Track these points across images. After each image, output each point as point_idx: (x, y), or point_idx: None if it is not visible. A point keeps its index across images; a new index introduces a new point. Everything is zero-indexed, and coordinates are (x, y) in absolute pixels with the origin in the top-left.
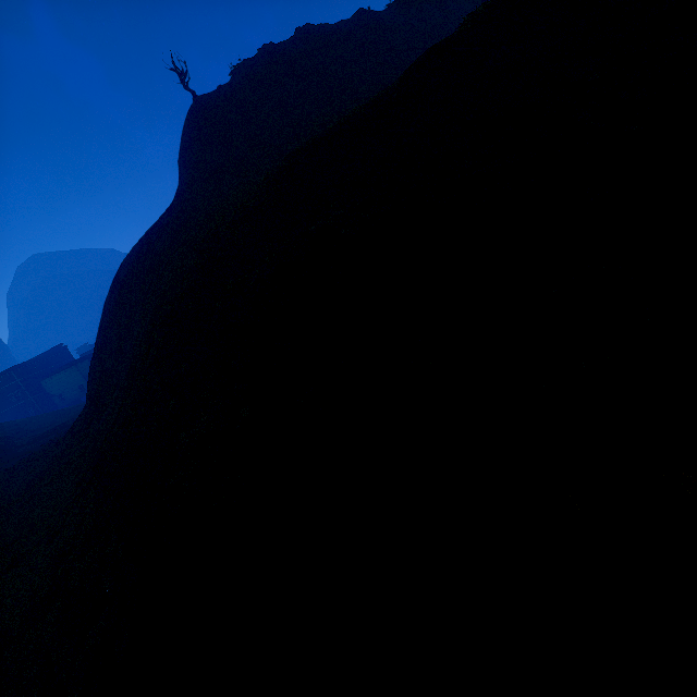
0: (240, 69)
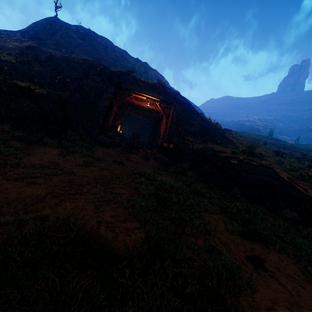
0: (77, 25)
